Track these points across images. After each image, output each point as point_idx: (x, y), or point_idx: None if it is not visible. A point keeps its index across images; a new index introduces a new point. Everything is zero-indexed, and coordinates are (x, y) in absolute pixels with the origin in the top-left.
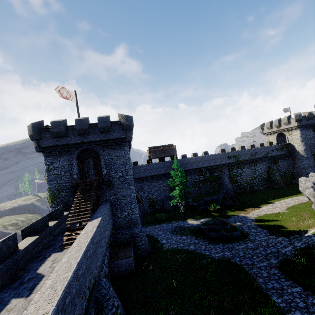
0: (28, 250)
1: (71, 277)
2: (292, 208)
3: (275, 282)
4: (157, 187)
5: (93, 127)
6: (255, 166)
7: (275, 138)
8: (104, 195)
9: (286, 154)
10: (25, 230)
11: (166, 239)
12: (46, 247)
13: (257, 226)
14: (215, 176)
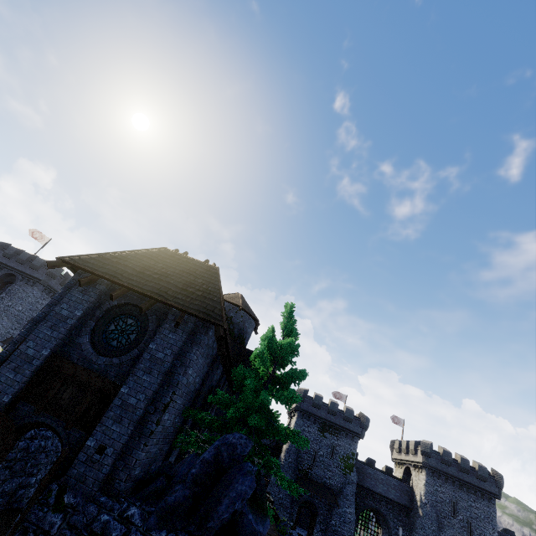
0: None
1: None
2: None
3: None
4: None
5: (31, 262)
6: None
7: (288, 423)
8: None
9: (272, 448)
10: None
11: None
12: None
13: None
14: None
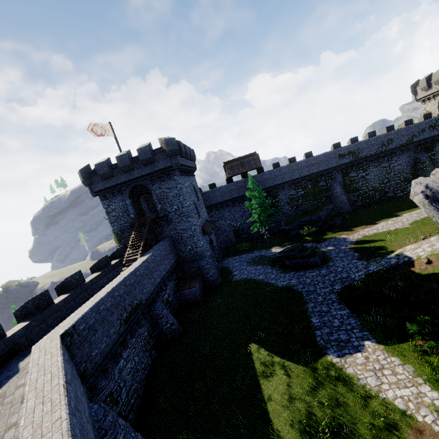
0: (93, 282)
1: (105, 295)
2: (420, 221)
3: (326, 306)
4: (241, 212)
5: (136, 161)
6: (388, 161)
7: (437, 105)
8: (164, 231)
9: None
10: (92, 268)
11: (239, 270)
12: (110, 280)
13: (351, 249)
14: (321, 187)
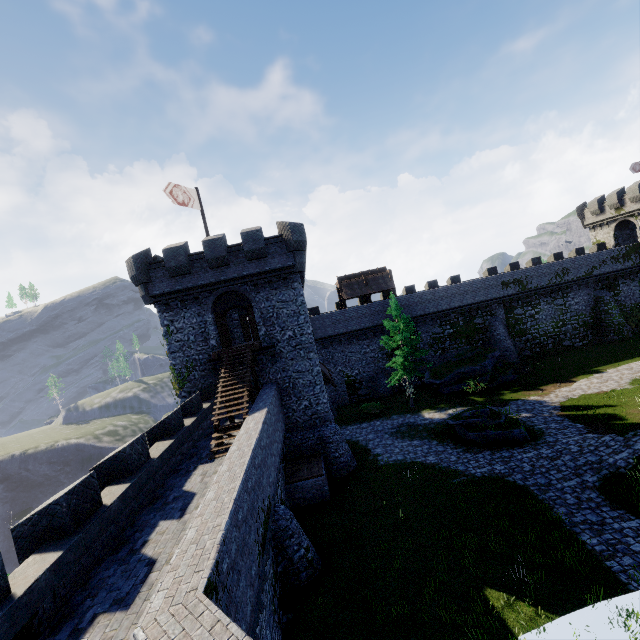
0: (163, 459)
1: (240, 488)
2: None
3: (590, 512)
4: (360, 354)
5: (235, 251)
6: (564, 298)
7: (612, 234)
8: (265, 373)
9: (637, 267)
10: (152, 432)
11: (383, 447)
12: (186, 457)
13: (563, 417)
14: (476, 325)
